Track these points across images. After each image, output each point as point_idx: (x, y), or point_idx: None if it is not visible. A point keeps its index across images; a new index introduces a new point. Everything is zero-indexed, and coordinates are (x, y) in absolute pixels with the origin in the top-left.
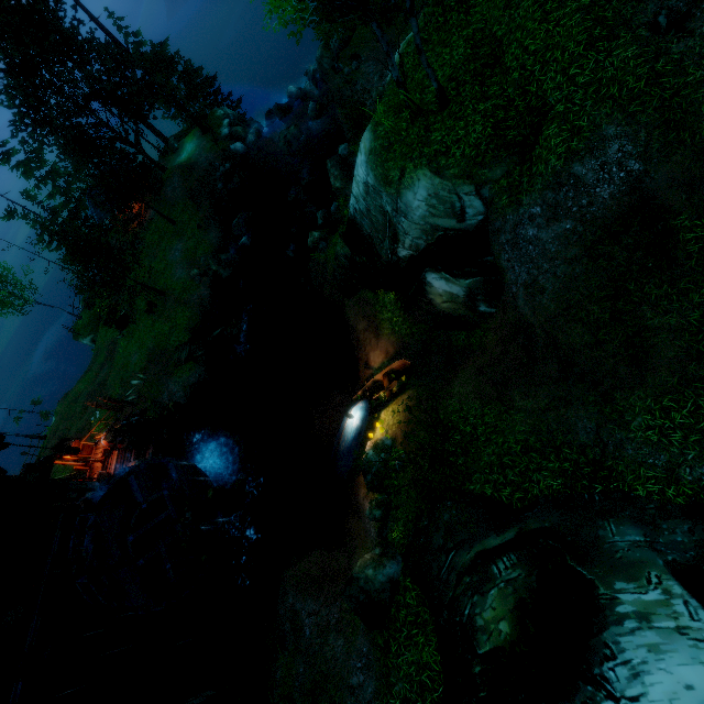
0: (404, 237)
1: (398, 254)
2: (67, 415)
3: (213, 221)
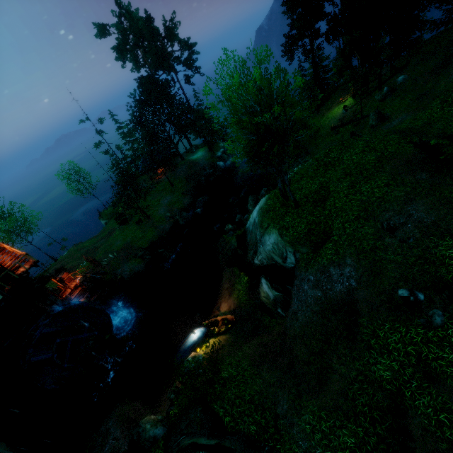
0: (259, 254)
1: (254, 260)
2: (72, 255)
3: (191, 193)
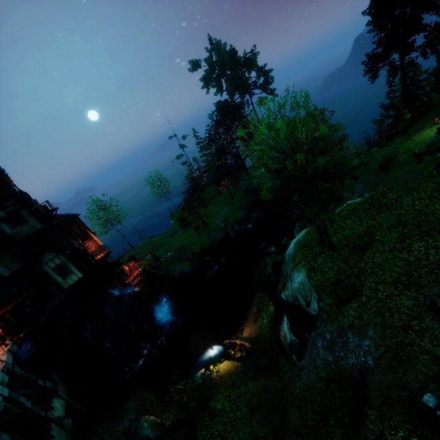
0: (286, 289)
1: (281, 294)
2: (144, 246)
3: (247, 208)
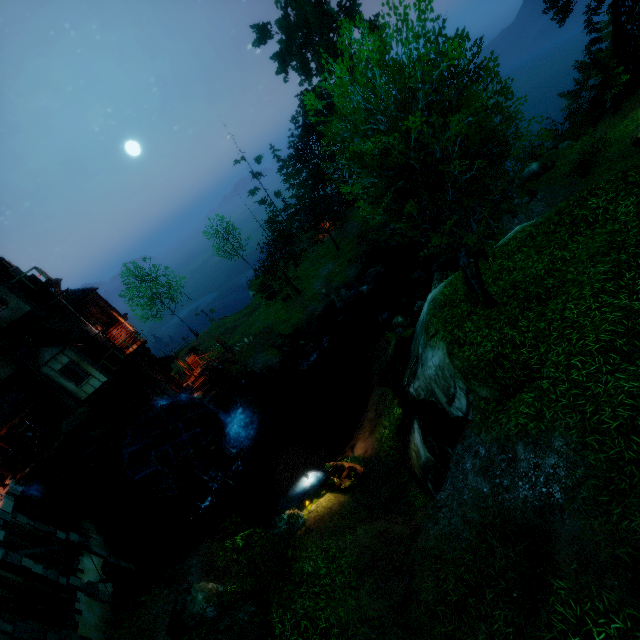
0: (417, 378)
1: (409, 387)
2: (211, 332)
3: (360, 261)
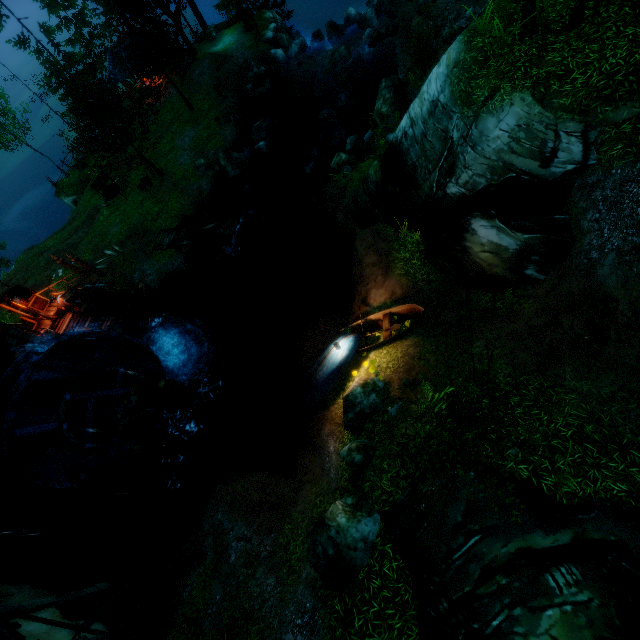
0: (462, 170)
1: (446, 190)
2: (28, 266)
3: (233, 119)
